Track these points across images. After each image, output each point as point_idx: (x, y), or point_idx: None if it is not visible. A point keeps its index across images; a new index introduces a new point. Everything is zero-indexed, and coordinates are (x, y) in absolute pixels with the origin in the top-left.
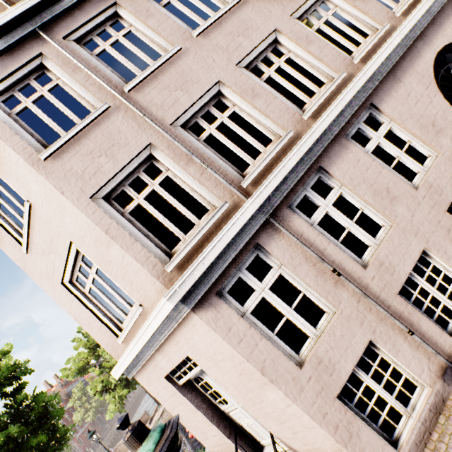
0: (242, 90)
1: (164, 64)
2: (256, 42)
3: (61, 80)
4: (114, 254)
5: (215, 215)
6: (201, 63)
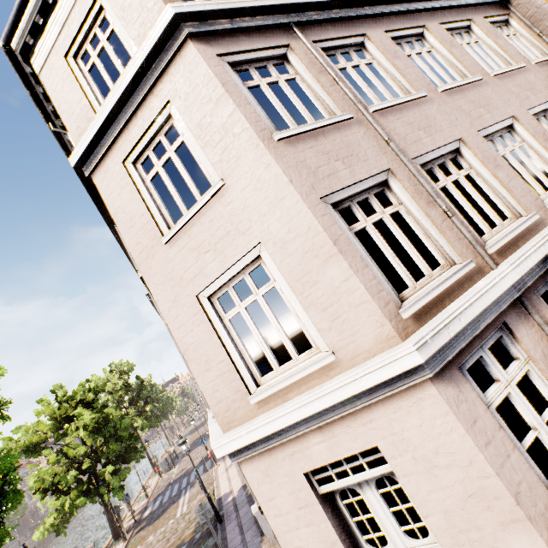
0: (484, 155)
1: (408, 102)
2: (497, 119)
3: (300, 76)
4: (329, 273)
5: (459, 270)
6: (444, 116)
